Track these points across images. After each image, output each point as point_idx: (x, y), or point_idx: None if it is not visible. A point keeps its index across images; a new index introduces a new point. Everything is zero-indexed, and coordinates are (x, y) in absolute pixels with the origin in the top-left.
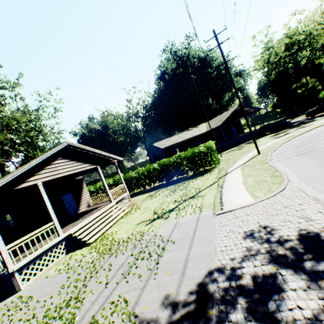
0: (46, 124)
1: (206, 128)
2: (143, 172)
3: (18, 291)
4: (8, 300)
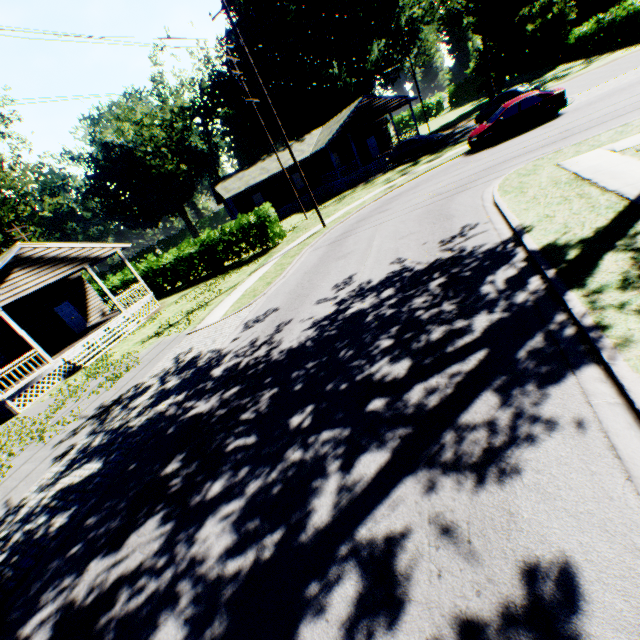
0: None
1: (313, 147)
2: (178, 256)
3: (18, 415)
4: (9, 422)
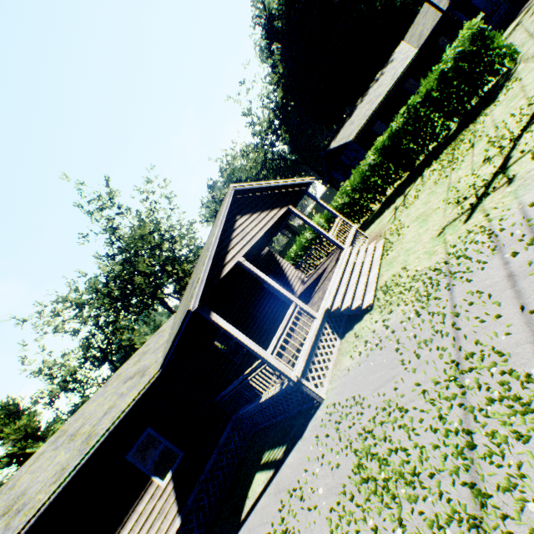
0: (172, 224)
1: (415, 45)
2: (352, 187)
3: (321, 402)
4: (319, 416)
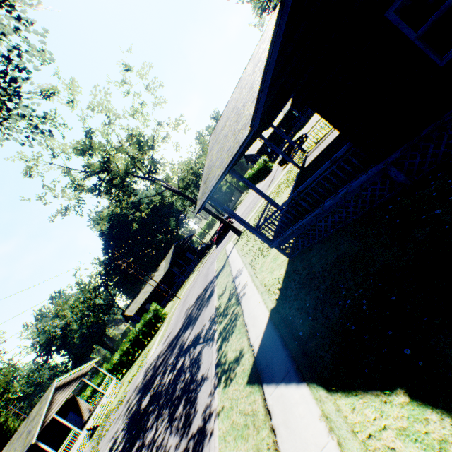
0: None
1: (164, 270)
2: (121, 353)
3: None
4: None
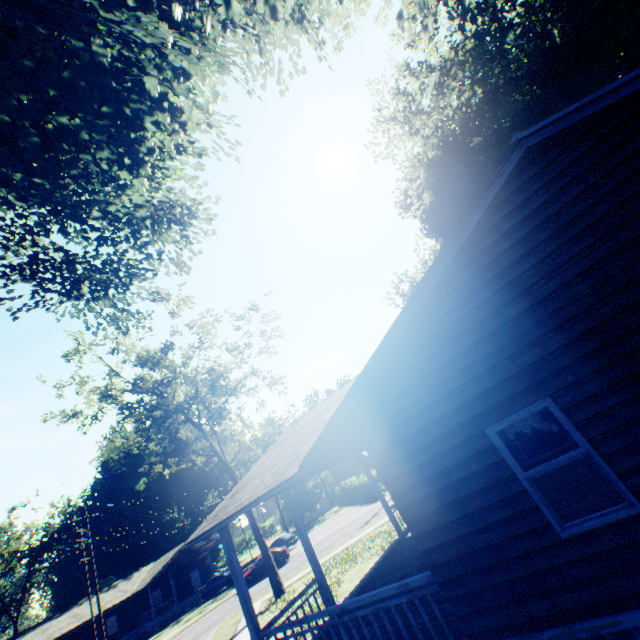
0: None
1: (138, 585)
2: None
3: None
4: None
